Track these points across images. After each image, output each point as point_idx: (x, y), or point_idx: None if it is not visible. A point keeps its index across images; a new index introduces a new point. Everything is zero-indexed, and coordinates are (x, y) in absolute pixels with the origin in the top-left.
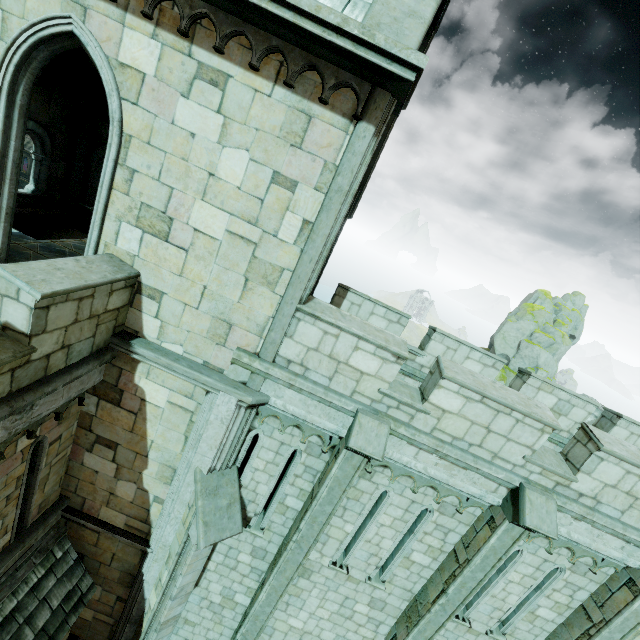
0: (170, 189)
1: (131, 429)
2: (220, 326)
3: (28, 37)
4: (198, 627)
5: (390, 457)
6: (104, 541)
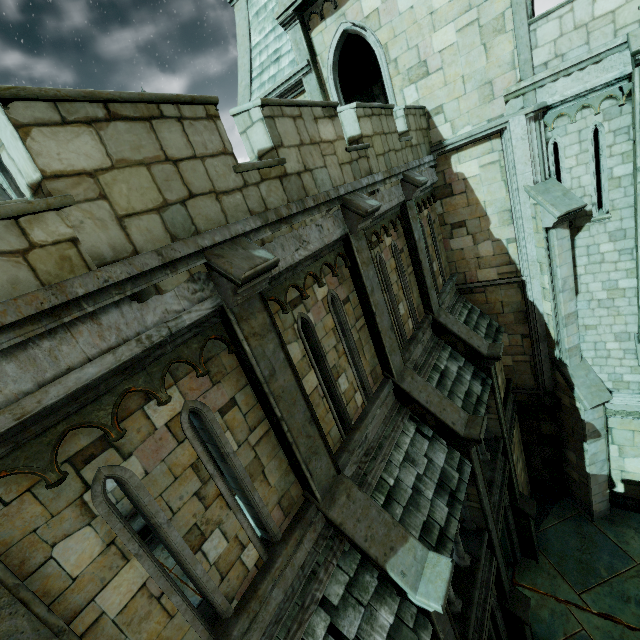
0: (416, 46)
1: (467, 204)
2: (484, 90)
3: (331, 53)
4: (599, 328)
5: None
6: (490, 296)
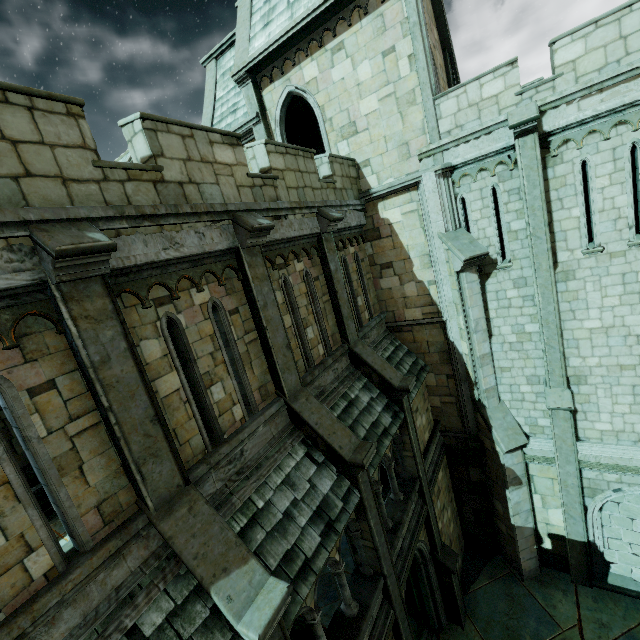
0: (347, 109)
1: (393, 247)
2: (402, 149)
3: (278, 110)
4: (513, 370)
5: (558, 127)
6: (417, 335)
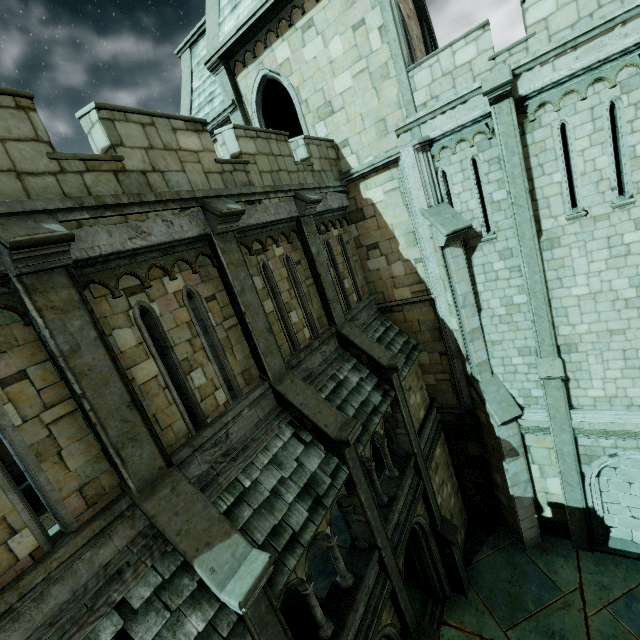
0: (321, 89)
1: (378, 227)
2: (380, 126)
3: (254, 95)
4: (504, 343)
5: (534, 90)
6: (408, 315)
